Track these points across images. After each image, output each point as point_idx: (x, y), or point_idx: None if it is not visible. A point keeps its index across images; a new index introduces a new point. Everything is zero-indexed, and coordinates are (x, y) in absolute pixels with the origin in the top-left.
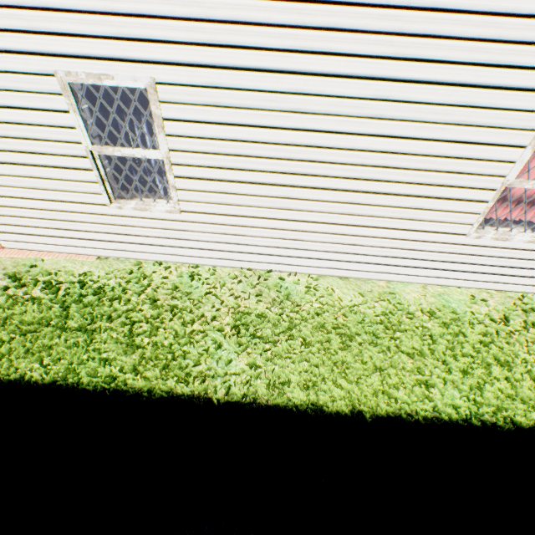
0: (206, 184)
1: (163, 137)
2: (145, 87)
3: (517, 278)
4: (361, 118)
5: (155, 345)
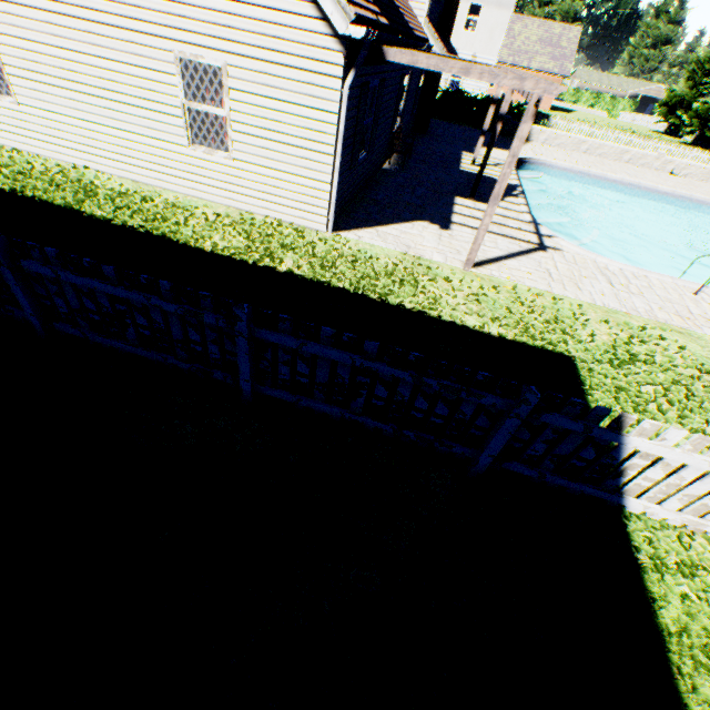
0: (27, 83)
1: None
2: None
3: (243, 197)
4: (87, 44)
5: None
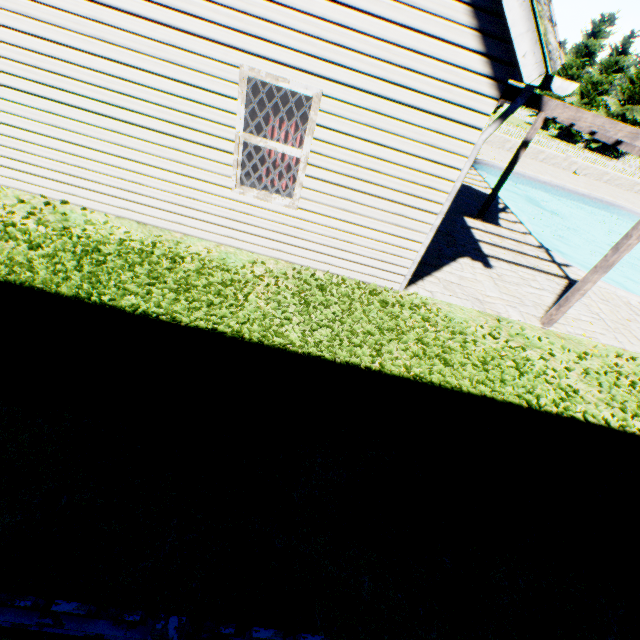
0: None
1: None
2: None
3: (299, 250)
4: (88, 37)
5: None
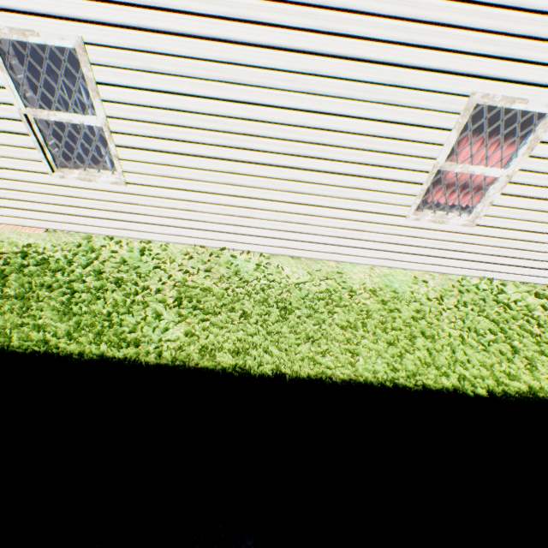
0: (150, 155)
1: (99, 102)
2: (73, 47)
3: (457, 261)
4: (295, 92)
5: (91, 313)
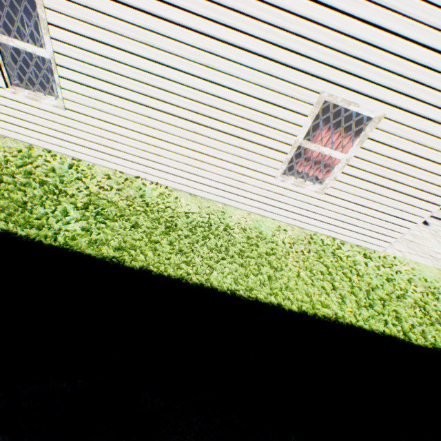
0: (85, 89)
1: (49, 39)
2: None
3: (311, 220)
4: (198, 64)
5: (10, 199)
